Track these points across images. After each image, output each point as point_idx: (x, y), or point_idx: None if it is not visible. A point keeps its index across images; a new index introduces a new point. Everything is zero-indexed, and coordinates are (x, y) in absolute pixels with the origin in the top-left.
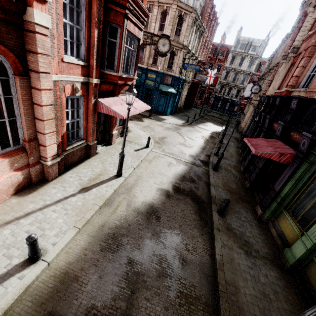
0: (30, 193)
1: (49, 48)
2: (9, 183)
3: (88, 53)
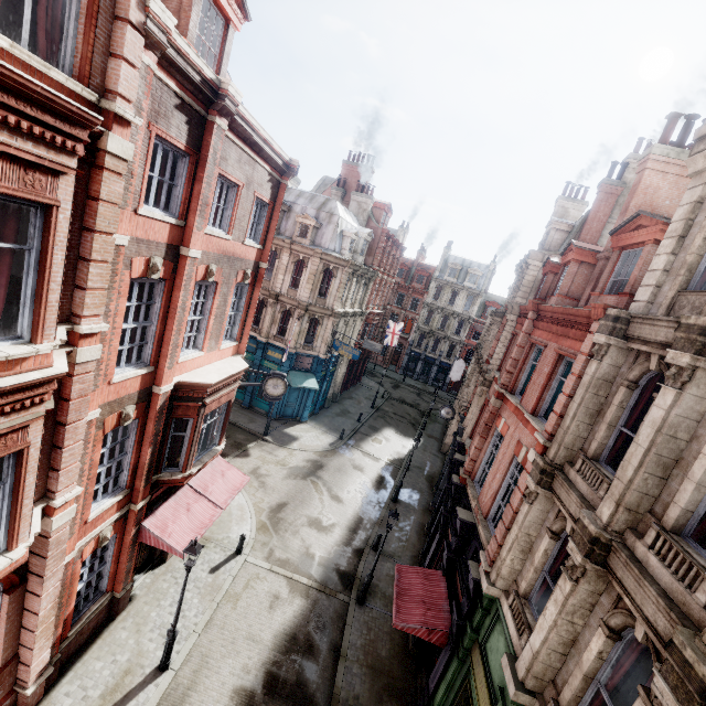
0: None
1: (67, 536)
2: None
3: (133, 475)
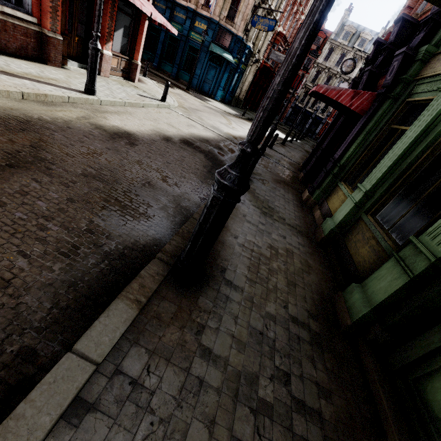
0: None
1: None
2: None
3: None
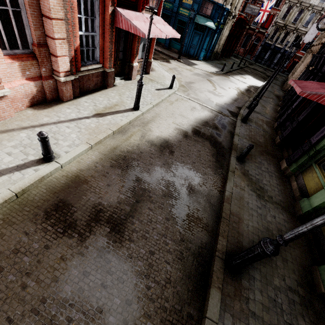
0: (45, 109)
1: None
2: (22, 92)
3: None
